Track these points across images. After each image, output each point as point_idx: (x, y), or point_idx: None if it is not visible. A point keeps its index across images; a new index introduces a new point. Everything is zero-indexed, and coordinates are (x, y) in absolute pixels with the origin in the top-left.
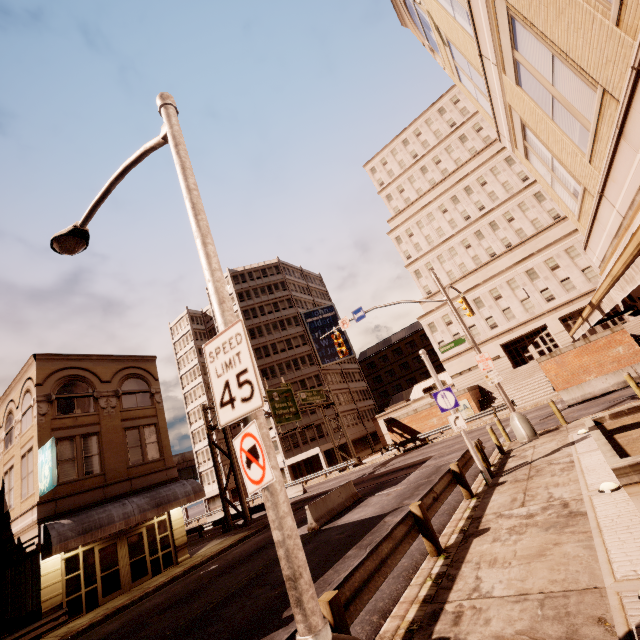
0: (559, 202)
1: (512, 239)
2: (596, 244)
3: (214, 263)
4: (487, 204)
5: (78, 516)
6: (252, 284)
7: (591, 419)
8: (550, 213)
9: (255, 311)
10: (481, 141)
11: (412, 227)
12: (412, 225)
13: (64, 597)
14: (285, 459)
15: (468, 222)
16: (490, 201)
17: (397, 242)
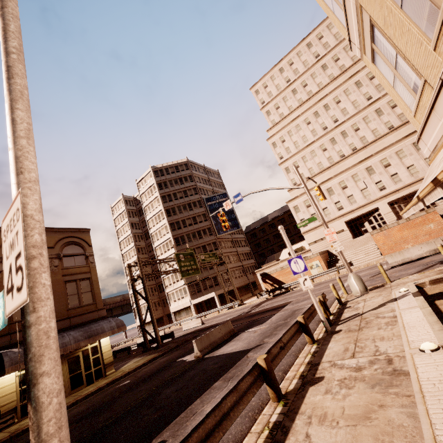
0: (398, 101)
1: (357, 144)
2: (429, 135)
3: (19, 130)
4: (340, 118)
5: None
6: (168, 177)
7: (414, 284)
8: (386, 124)
9: (170, 196)
10: (338, 69)
11: (284, 135)
12: (284, 134)
13: (18, 402)
14: (191, 300)
15: (325, 131)
16: (342, 115)
17: (273, 146)
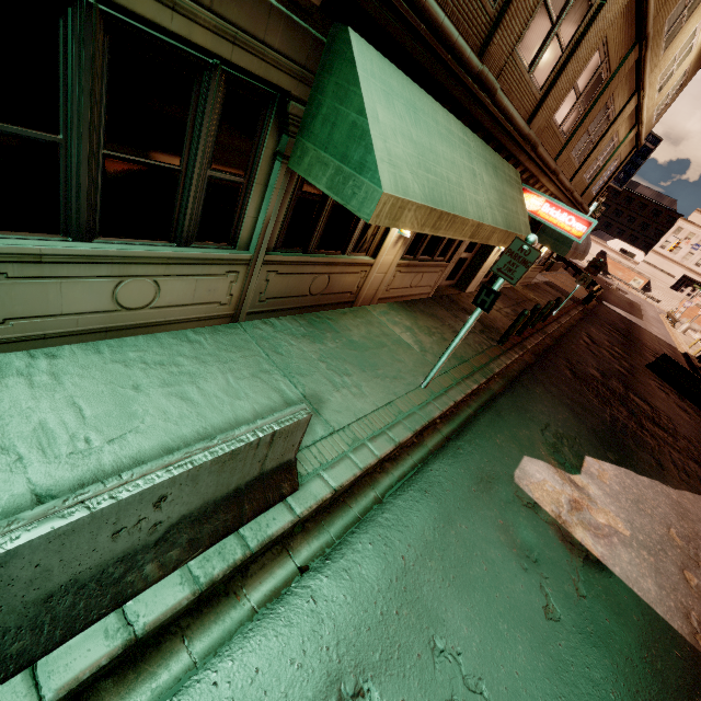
0: None
1: None
2: None
3: None
4: None
5: None
6: None
7: None
8: None
9: None
10: None
11: None
12: None
13: None
14: None
15: None
16: None
17: None
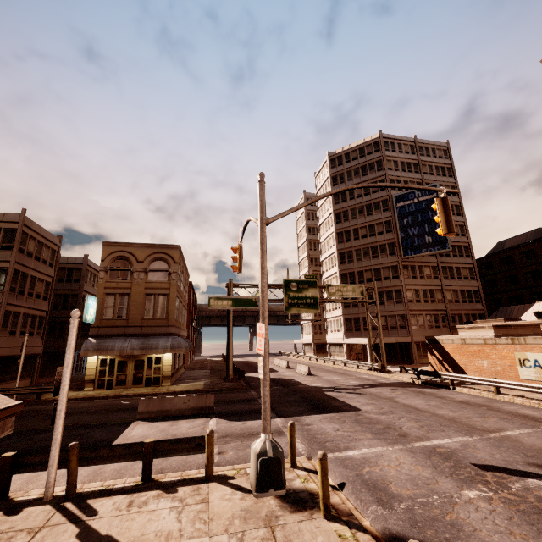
0: None
1: None
2: None
3: None
4: None
5: (101, 340)
6: (347, 166)
7: None
8: None
9: (345, 195)
10: None
11: None
12: None
13: (97, 377)
14: (344, 337)
15: None
16: None
17: None
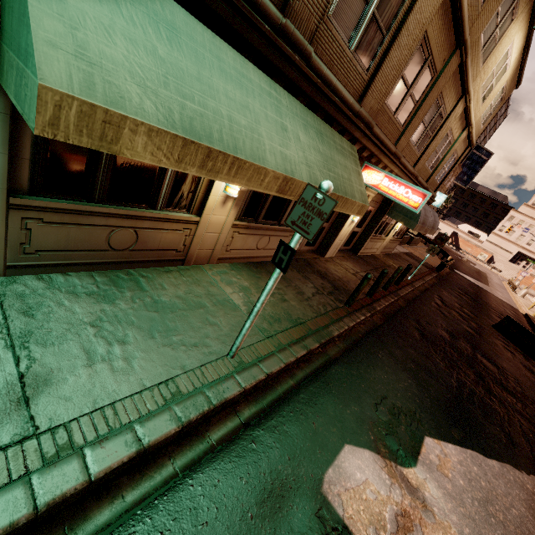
0: None
1: None
2: None
3: None
4: None
5: None
6: None
7: None
8: None
9: None
10: None
11: None
12: None
13: None
14: None
15: None
16: None
17: None
